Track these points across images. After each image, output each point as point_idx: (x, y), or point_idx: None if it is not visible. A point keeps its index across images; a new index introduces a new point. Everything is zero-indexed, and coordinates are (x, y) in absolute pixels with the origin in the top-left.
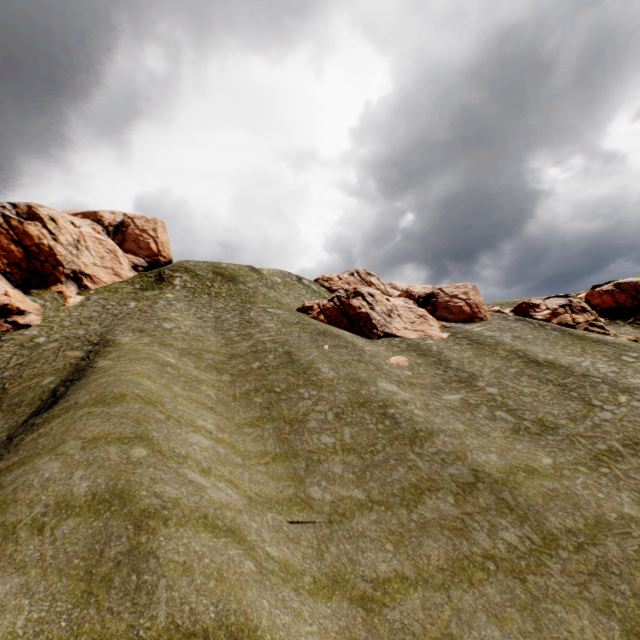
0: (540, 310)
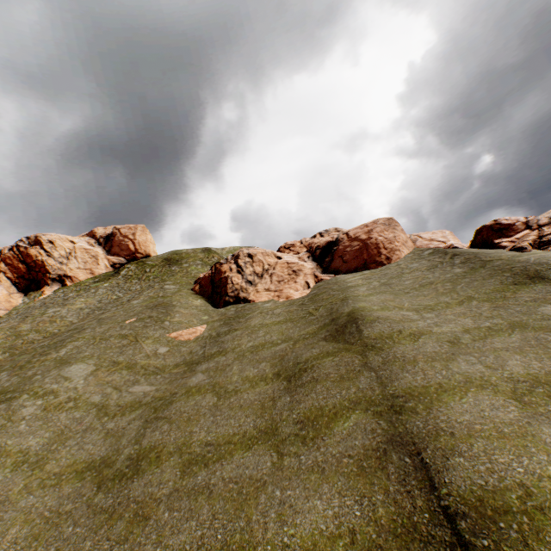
0: (513, 232)
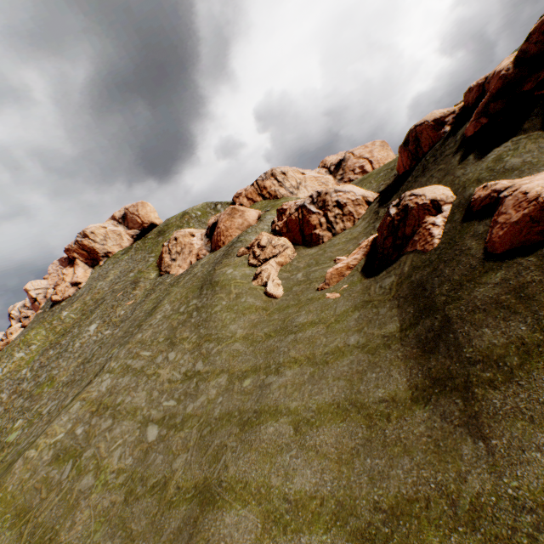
0: (285, 217)
